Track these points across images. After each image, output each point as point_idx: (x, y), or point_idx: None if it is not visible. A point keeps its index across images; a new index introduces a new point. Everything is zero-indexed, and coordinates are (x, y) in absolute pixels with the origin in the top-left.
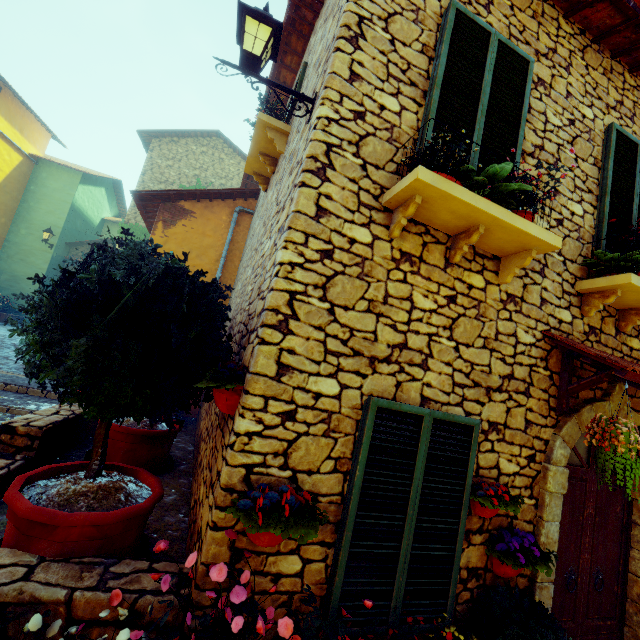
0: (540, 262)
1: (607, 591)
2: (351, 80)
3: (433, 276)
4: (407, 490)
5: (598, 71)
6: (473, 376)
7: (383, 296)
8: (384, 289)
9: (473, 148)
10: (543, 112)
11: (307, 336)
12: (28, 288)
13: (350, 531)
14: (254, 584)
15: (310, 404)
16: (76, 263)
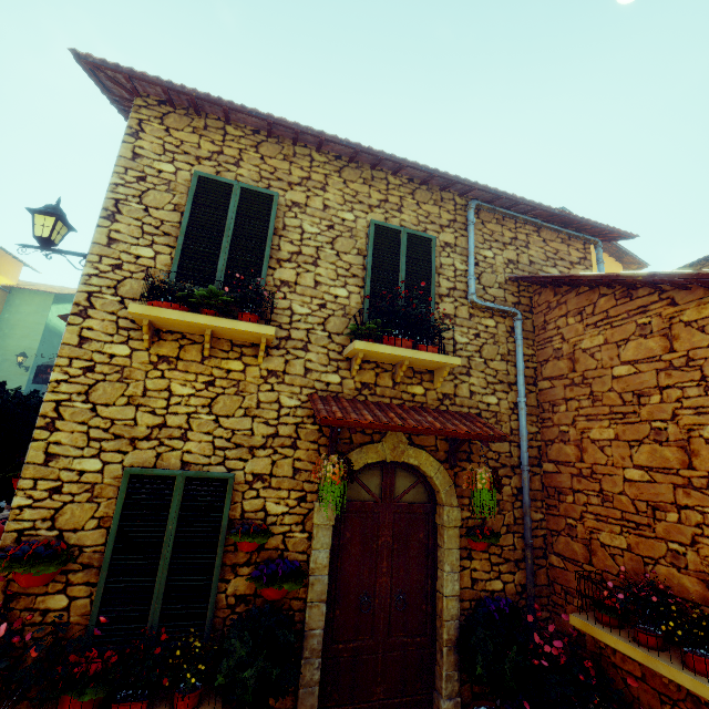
0: (303, 340)
1: (414, 610)
2: (110, 244)
3: (191, 369)
4: (163, 535)
5: (358, 182)
6: (235, 440)
7: (142, 391)
8: (143, 386)
9: (219, 270)
10: (299, 226)
11: (72, 430)
12: None
13: (106, 571)
14: (7, 612)
15: (75, 479)
16: None
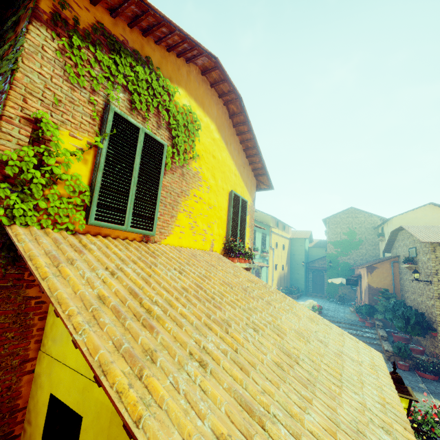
0: None
1: None
2: (438, 281)
3: None
4: None
5: None
6: None
7: None
8: None
9: None
10: None
11: None
12: (301, 282)
13: None
14: None
15: None
16: (397, 312)
